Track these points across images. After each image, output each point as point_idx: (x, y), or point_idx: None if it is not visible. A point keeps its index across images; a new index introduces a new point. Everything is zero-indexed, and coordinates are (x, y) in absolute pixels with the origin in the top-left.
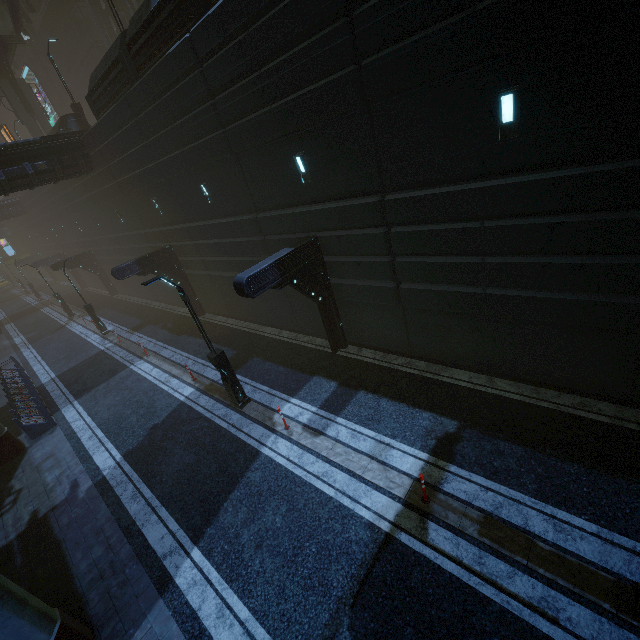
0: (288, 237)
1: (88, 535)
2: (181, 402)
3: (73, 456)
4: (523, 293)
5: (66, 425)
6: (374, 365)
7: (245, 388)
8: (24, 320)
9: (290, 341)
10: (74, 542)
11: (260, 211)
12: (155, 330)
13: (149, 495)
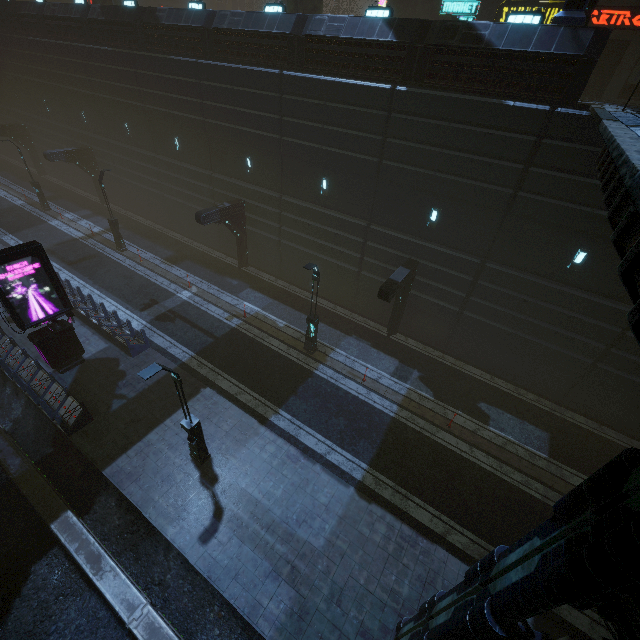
0: (83, 144)
1: None
2: (17, 205)
3: None
4: (144, 187)
5: None
6: (114, 211)
7: (52, 207)
8: None
9: (86, 197)
10: None
11: (73, 127)
12: (8, 175)
13: None
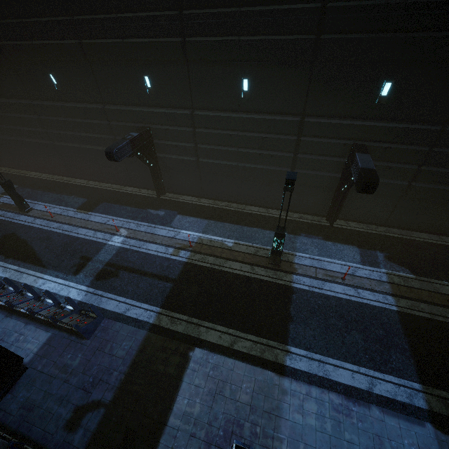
0: None
1: None
2: None
3: None
4: (29, 140)
5: None
6: (3, 173)
7: None
8: None
9: None
10: None
11: None
12: None
13: None
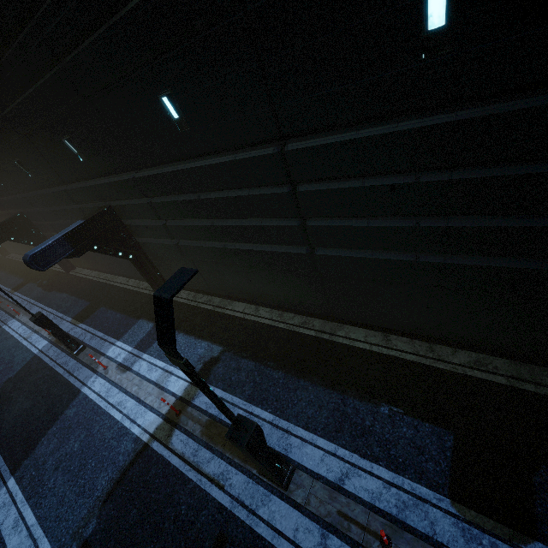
0: (94, 206)
1: None
2: (34, 355)
3: None
4: (245, 247)
5: None
6: (185, 305)
7: (86, 336)
8: None
9: (132, 289)
10: None
11: (70, 183)
12: (32, 288)
13: None
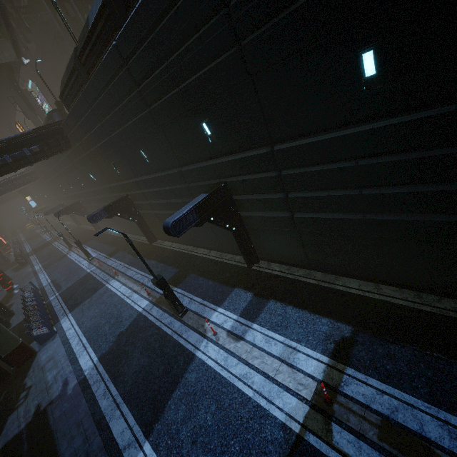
0: (205, 183)
1: (72, 427)
2: (139, 313)
3: (66, 359)
4: (399, 217)
5: (62, 333)
6: (280, 277)
7: (184, 300)
8: (42, 252)
9: (217, 259)
10: (62, 433)
11: (183, 165)
12: (123, 255)
13: (115, 393)
